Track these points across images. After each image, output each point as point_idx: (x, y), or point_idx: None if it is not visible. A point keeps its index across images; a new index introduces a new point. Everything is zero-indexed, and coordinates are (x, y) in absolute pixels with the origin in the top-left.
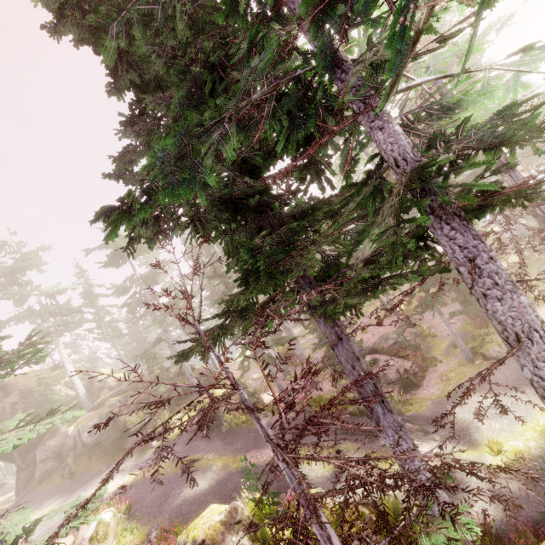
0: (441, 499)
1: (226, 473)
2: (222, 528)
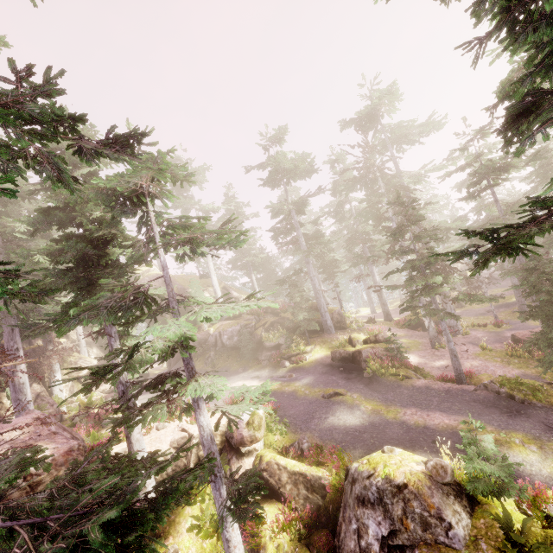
0: None
1: (380, 419)
2: (427, 481)
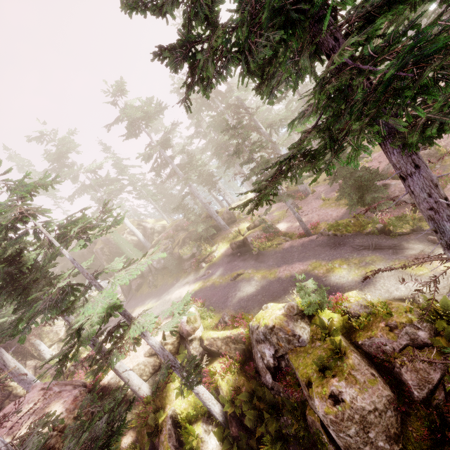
0: None
1: (266, 282)
2: (285, 318)
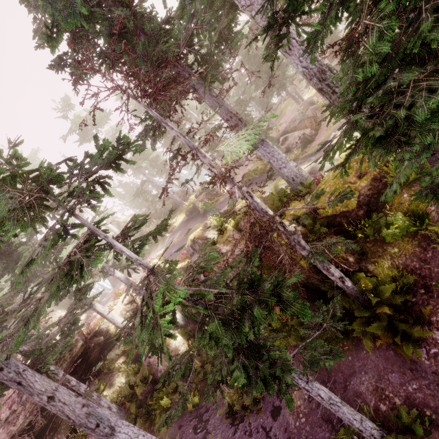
0: (291, 169)
1: None
2: (202, 231)
